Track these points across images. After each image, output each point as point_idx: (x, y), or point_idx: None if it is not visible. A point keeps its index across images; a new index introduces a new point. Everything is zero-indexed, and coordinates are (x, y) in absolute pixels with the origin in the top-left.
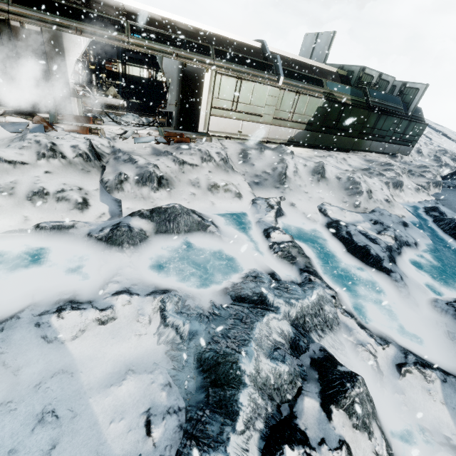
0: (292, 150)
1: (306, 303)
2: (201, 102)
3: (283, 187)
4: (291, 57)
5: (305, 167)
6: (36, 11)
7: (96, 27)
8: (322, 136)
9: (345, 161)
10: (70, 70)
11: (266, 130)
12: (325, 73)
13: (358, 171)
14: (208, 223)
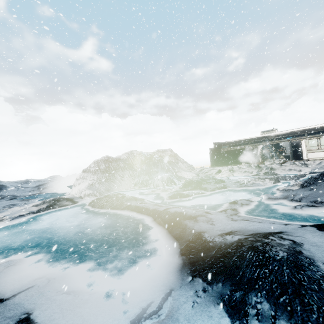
0: None
1: (280, 175)
2: (302, 150)
3: None
4: None
5: None
6: (253, 144)
7: (266, 142)
8: None
9: None
10: (258, 152)
11: None
12: None
13: None
14: (278, 174)
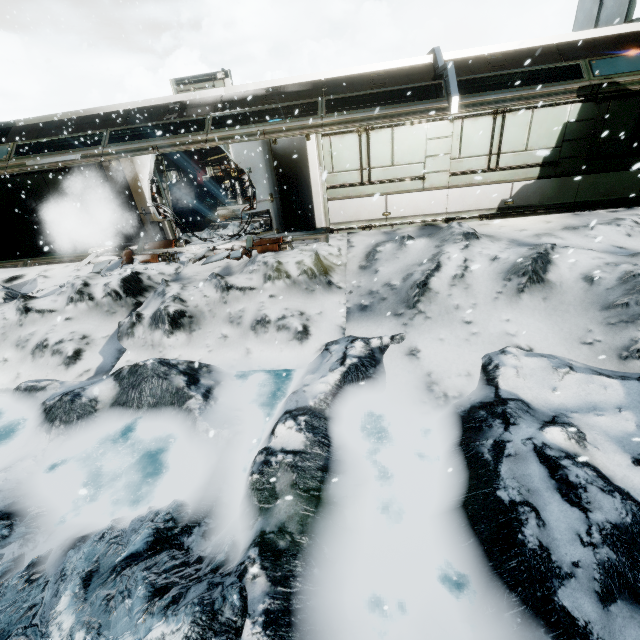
0: (503, 226)
1: None
2: (311, 184)
3: (412, 312)
4: (506, 49)
5: (493, 262)
6: (124, 144)
7: (175, 137)
8: (596, 180)
9: None
10: (147, 194)
11: (441, 200)
12: (605, 43)
13: None
14: (194, 392)
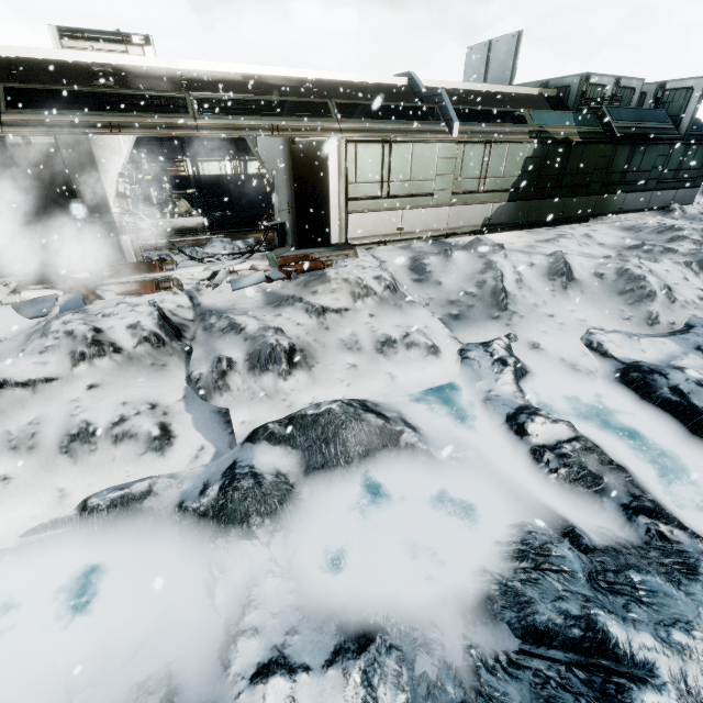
0: (494, 240)
1: None
2: (329, 195)
3: (507, 314)
4: (460, 87)
5: (532, 267)
6: (45, 113)
7: (142, 115)
8: (539, 205)
9: (591, 238)
10: (110, 193)
11: (444, 217)
12: (522, 99)
13: (620, 252)
14: (398, 426)
